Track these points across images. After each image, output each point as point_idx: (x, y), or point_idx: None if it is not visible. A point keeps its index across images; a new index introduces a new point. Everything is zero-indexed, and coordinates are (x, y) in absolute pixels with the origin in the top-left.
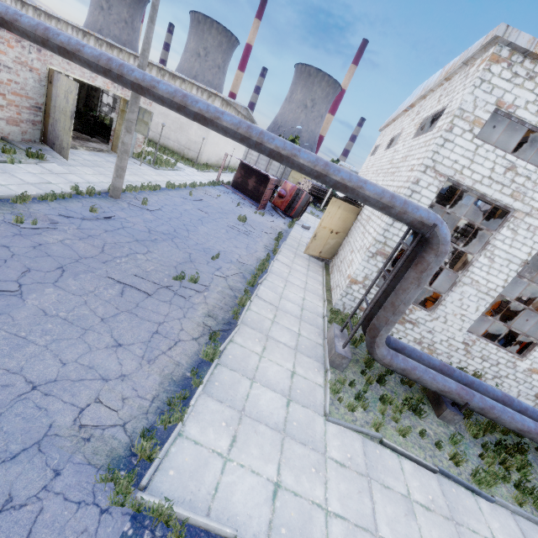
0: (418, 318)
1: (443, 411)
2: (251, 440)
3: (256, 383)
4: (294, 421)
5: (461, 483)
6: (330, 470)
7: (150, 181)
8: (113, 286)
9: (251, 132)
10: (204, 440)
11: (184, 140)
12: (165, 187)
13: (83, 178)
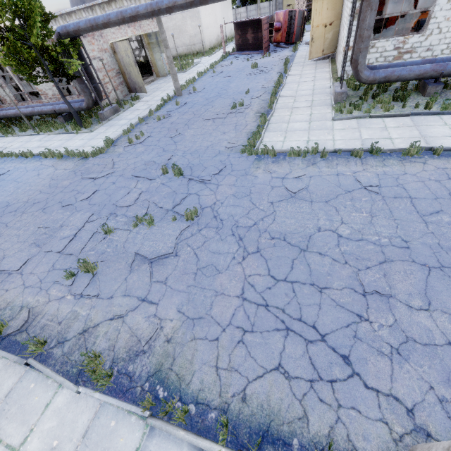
0: (412, 44)
1: (426, 90)
2: (293, 135)
3: (290, 123)
4: (314, 126)
5: (429, 114)
6: (336, 132)
7: (187, 80)
8: (208, 121)
9: None
10: (272, 140)
11: (187, 40)
12: (197, 78)
13: (160, 96)
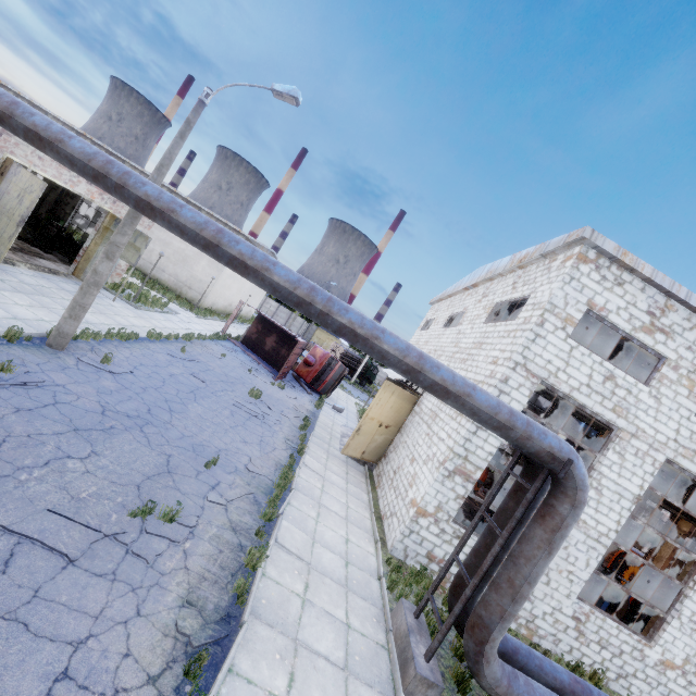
0: None
1: None
2: None
3: None
4: None
5: None
6: None
7: (123, 324)
8: None
9: (315, 296)
10: None
11: (185, 276)
12: (145, 335)
13: (8, 310)
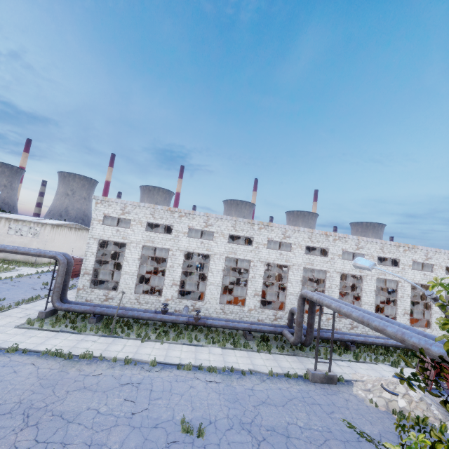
0: (112, 295)
1: (89, 319)
2: None
3: None
4: None
5: (69, 332)
6: (1, 335)
7: None
8: None
9: None
10: None
11: None
12: None
13: None
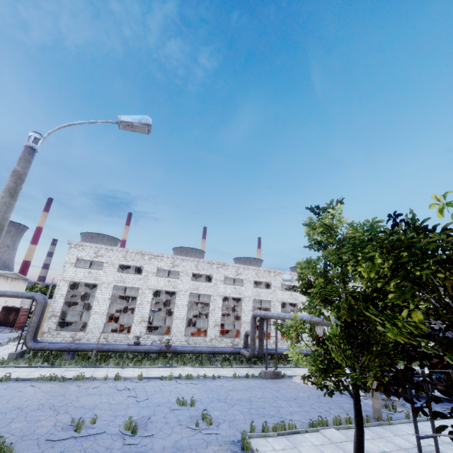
0: (80, 336)
1: (64, 357)
2: None
3: None
4: None
5: (49, 366)
6: None
7: None
8: None
9: None
10: None
11: None
12: None
13: None
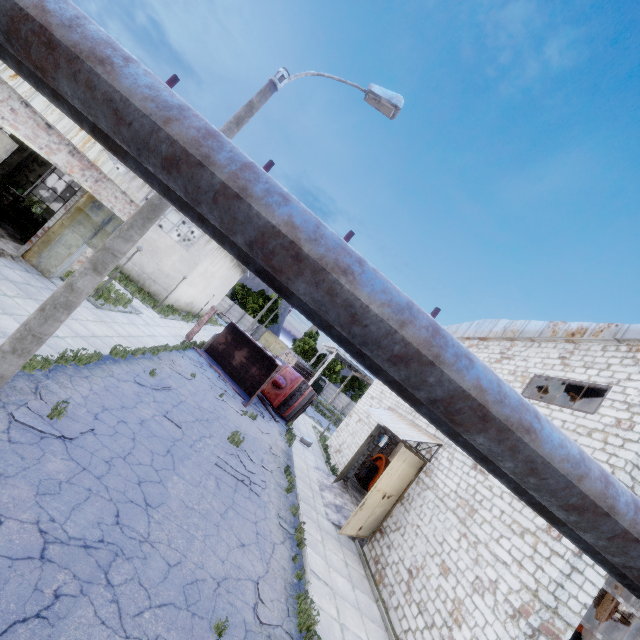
0: None
1: None
2: None
3: None
4: None
5: None
6: None
7: (81, 335)
8: None
9: (616, 496)
10: None
11: (151, 268)
12: (108, 352)
13: None
